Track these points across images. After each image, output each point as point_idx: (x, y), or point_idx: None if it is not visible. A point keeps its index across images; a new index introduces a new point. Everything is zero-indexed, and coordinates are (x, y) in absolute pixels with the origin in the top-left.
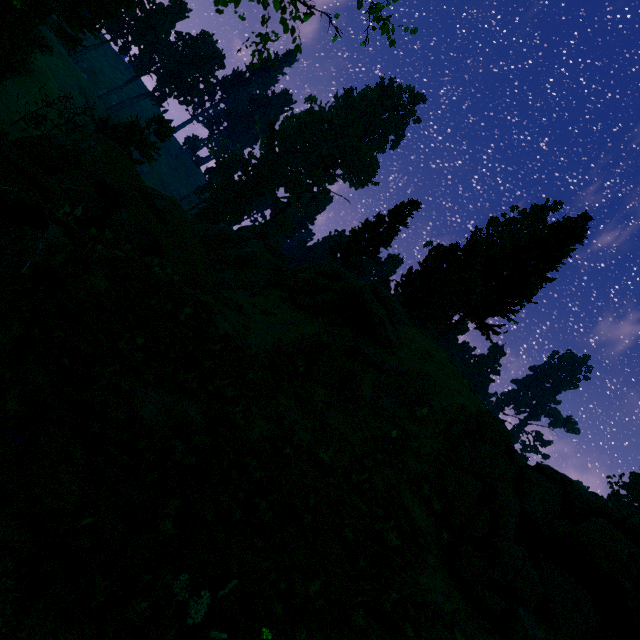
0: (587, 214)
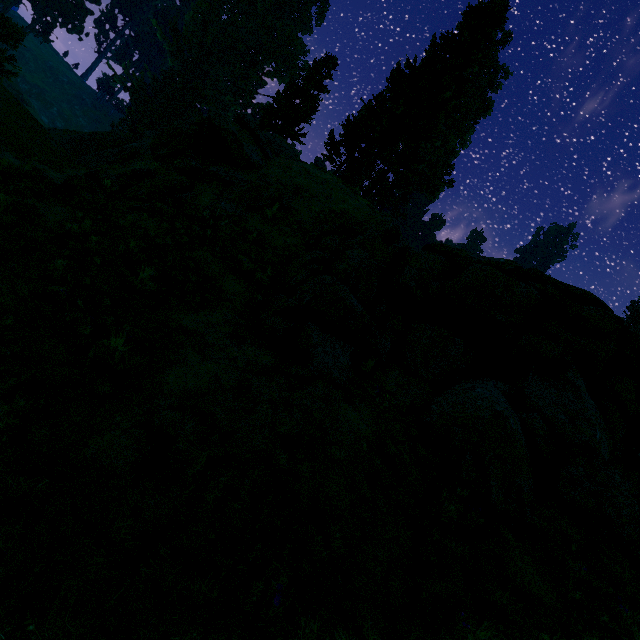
0: None
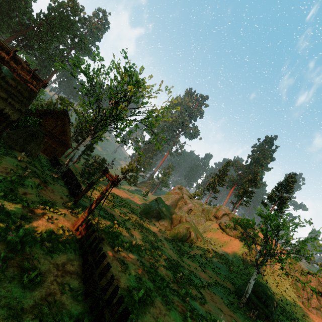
0: (295, 173)
